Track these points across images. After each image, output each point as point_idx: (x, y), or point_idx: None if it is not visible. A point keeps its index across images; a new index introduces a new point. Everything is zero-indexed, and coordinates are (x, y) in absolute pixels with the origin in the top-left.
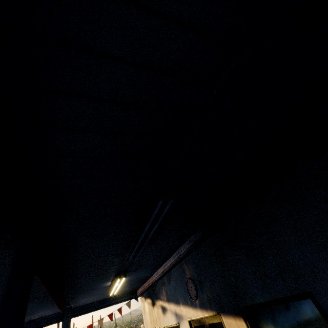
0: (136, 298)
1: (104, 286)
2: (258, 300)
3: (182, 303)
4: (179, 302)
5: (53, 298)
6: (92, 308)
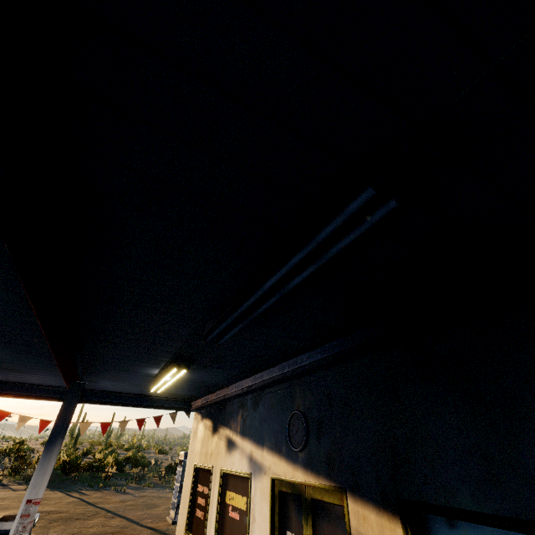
0: (188, 411)
1: (147, 373)
2: (458, 501)
3: (270, 446)
4: (264, 443)
5: (56, 357)
6: (117, 400)
